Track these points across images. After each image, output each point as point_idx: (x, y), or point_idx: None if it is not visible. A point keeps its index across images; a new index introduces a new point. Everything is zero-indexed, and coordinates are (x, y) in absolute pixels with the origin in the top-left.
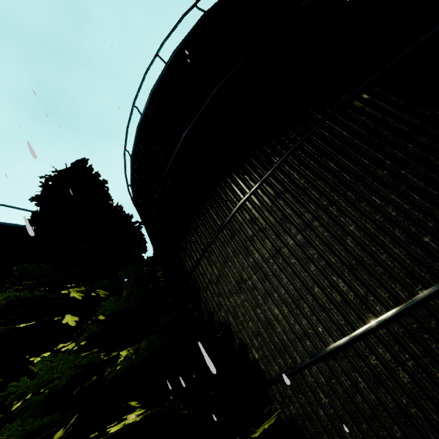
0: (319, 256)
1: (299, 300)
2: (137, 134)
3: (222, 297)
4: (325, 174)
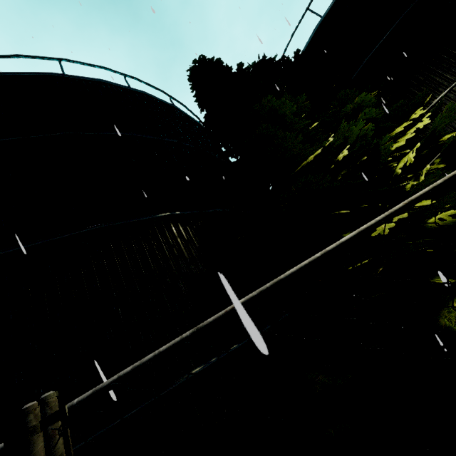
0: None
1: None
2: (314, 34)
3: None
4: None
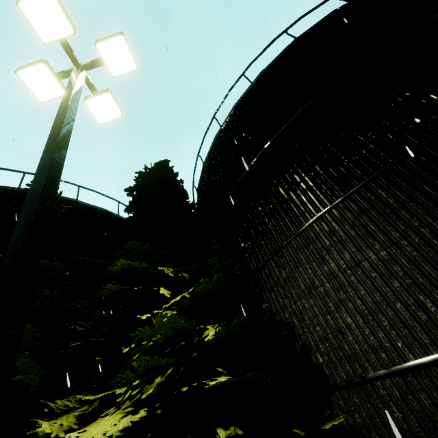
0: (405, 274)
1: (377, 312)
2: (214, 142)
3: (288, 299)
4: (418, 197)
